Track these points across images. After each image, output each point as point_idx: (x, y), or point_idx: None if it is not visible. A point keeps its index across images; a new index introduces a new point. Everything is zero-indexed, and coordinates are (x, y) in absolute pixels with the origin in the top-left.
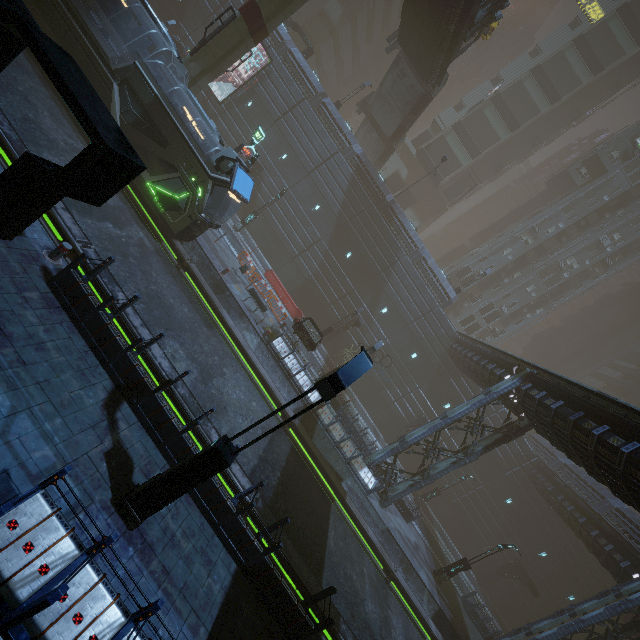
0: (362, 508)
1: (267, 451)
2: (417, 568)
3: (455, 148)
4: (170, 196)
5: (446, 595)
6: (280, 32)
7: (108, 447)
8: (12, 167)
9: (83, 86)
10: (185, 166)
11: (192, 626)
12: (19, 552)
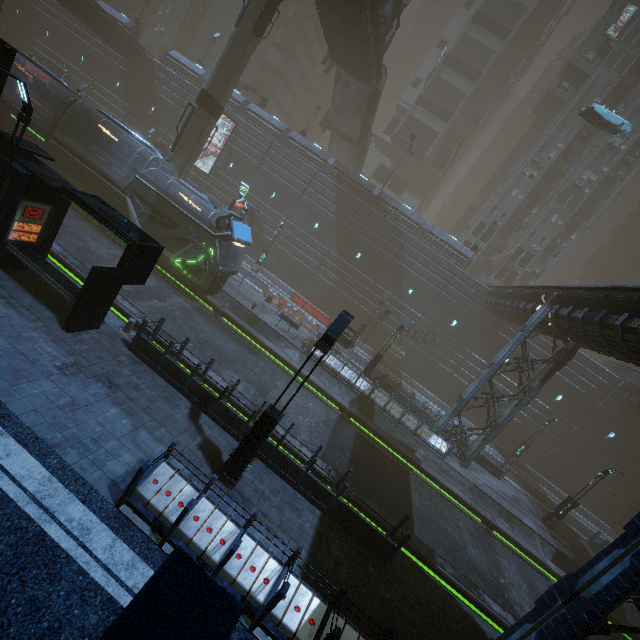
0: (443, 472)
1: (333, 438)
2: (519, 516)
3: (426, 120)
4: (191, 263)
5: (564, 539)
6: (235, 98)
7: (200, 442)
8: (88, 279)
9: (111, 212)
10: (194, 236)
11: (294, 548)
12: (164, 496)
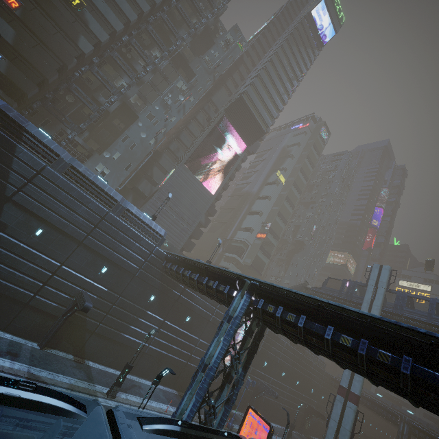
0: None
1: None
2: None
3: (262, 257)
4: None
5: None
6: None
7: None
8: None
9: None
10: None
11: None
12: None
